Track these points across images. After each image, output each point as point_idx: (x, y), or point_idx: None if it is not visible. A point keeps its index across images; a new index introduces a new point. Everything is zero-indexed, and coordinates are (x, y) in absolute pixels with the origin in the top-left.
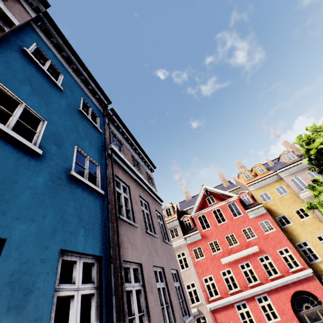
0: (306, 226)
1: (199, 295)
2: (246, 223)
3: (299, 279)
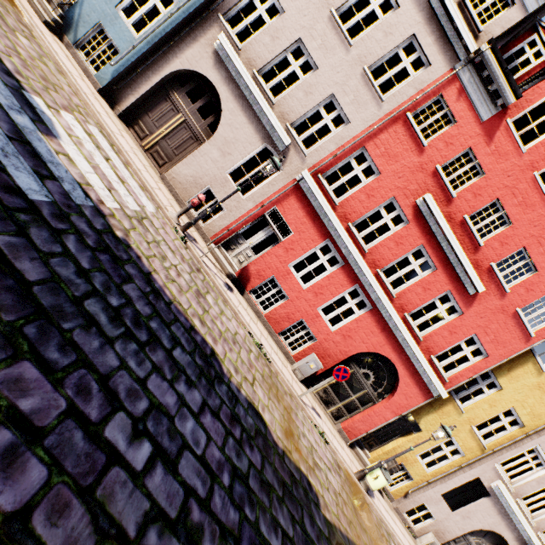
0: (538, 394)
1: (319, 144)
2: (544, 260)
3: (417, 371)
